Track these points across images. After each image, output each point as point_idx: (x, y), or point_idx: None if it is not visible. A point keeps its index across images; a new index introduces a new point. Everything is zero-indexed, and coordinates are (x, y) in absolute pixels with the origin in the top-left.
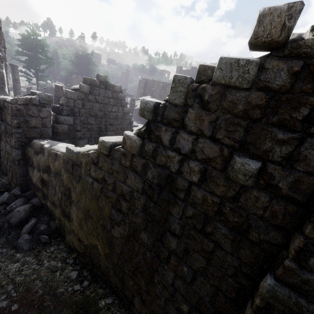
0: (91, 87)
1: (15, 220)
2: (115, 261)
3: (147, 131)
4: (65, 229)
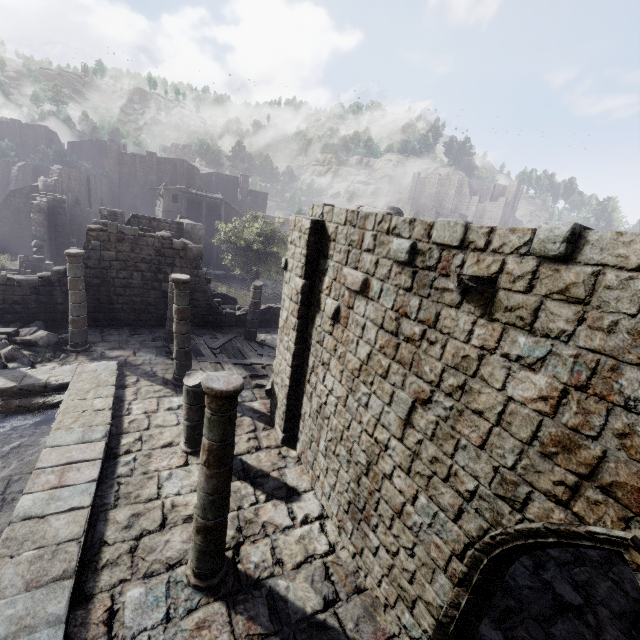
0: None
1: None
2: (8, 240)
3: (7, 199)
4: None
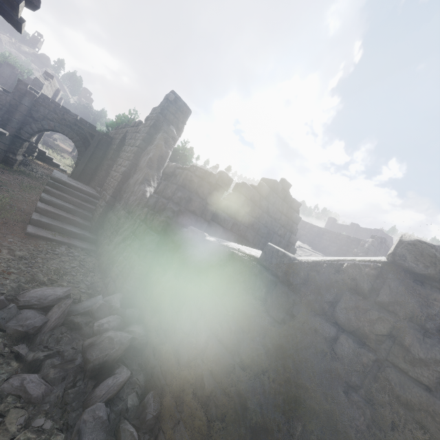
0: (270, 191)
1: (100, 356)
2: None
3: None
4: (177, 432)
